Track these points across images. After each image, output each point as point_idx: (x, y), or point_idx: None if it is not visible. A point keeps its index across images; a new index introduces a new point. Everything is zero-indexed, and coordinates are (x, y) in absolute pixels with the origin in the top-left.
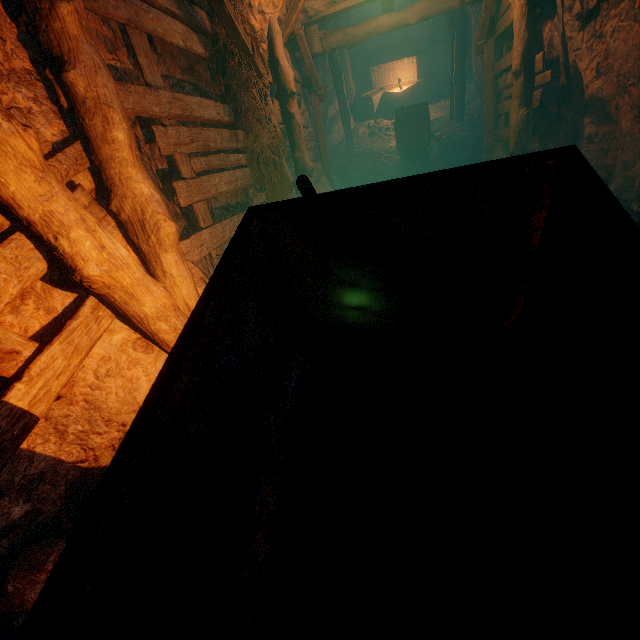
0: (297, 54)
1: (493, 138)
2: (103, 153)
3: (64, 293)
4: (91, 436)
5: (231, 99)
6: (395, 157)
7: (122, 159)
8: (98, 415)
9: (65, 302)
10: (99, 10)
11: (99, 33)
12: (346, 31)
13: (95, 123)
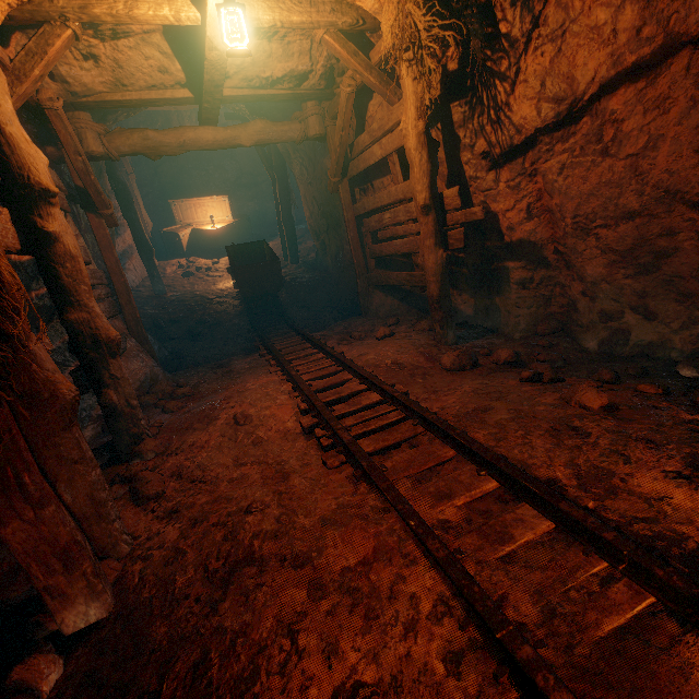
0: (51, 148)
1: (369, 281)
2: None
3: None
4: None
5: None
6: (233, 302)
7: None
8: None
9: None
10: None
11: None
12: (146, 133)
13: None
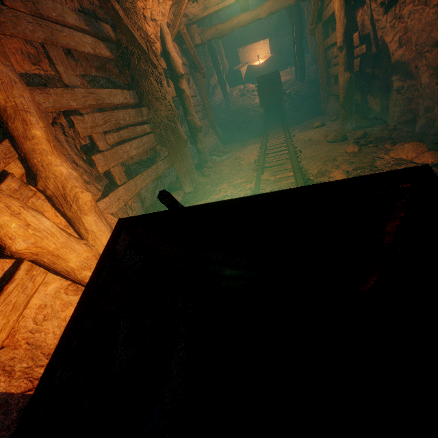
0: (184, 46)
1: (327, 93)
2: (26, 147)
3: (3, 260)
4: (35, 369)
5: (135, 85)
6: (260, 110)
7: (42, 150)
8: (39, 352)
9: (5, 267)
10: (18, 35)
11: (23, 51)
12: (217, 27)
13: (16, 125)
